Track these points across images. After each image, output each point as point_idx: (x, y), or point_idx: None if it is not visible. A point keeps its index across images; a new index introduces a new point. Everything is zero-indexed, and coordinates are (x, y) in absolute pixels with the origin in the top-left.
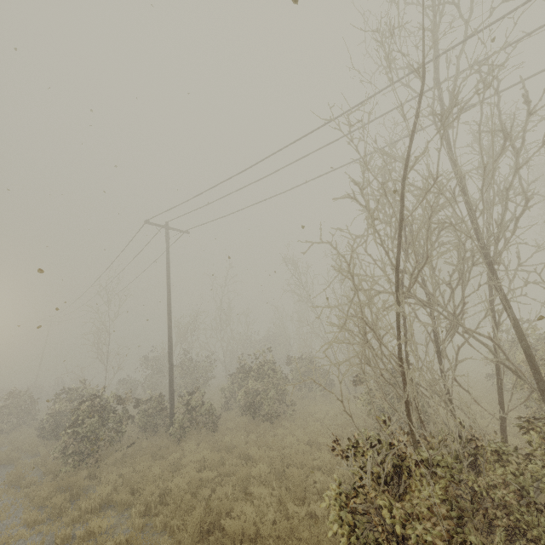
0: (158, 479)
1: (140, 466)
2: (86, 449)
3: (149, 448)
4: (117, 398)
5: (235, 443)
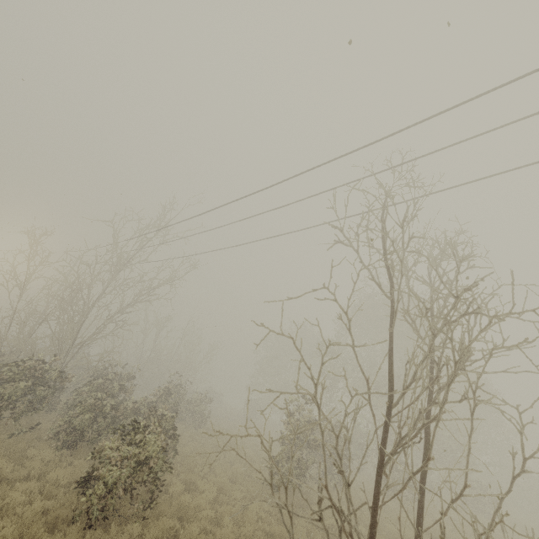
0: None
1: None
2: None
3: None
4: None
5: None
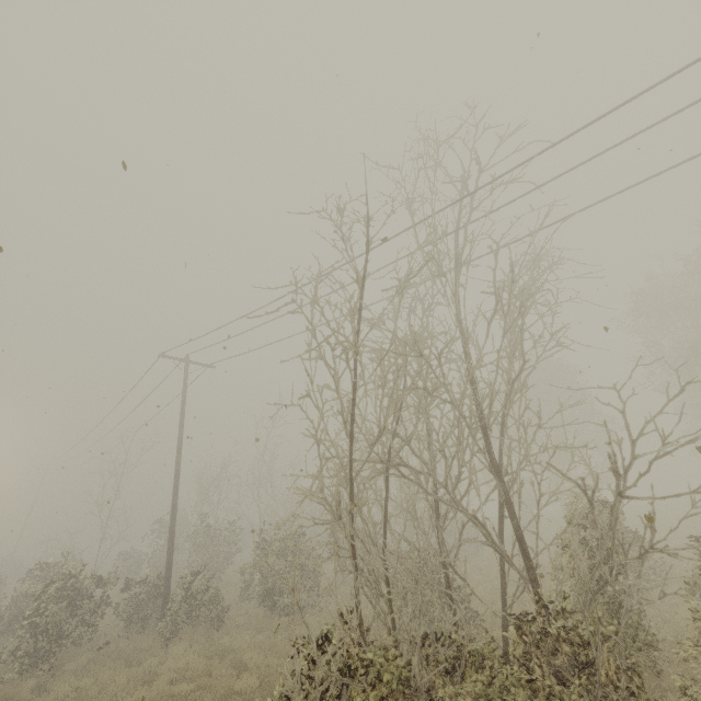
0: (119, 693)
1: (104, 675)
2: (43, 649)
3: (124, 650)
4: (95, 580)
5: (235, 645)
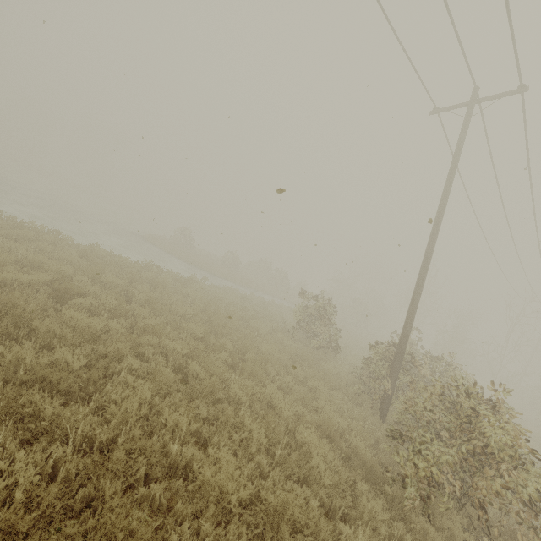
0: None
1: None
2: None
3: None
4: None
5: None
